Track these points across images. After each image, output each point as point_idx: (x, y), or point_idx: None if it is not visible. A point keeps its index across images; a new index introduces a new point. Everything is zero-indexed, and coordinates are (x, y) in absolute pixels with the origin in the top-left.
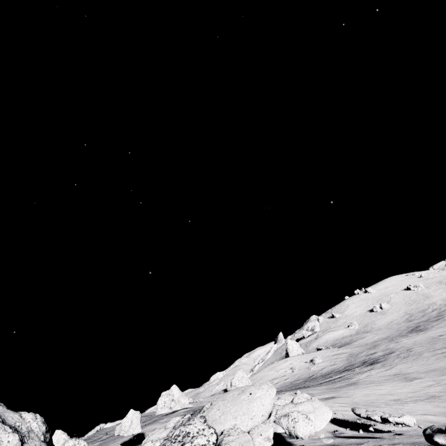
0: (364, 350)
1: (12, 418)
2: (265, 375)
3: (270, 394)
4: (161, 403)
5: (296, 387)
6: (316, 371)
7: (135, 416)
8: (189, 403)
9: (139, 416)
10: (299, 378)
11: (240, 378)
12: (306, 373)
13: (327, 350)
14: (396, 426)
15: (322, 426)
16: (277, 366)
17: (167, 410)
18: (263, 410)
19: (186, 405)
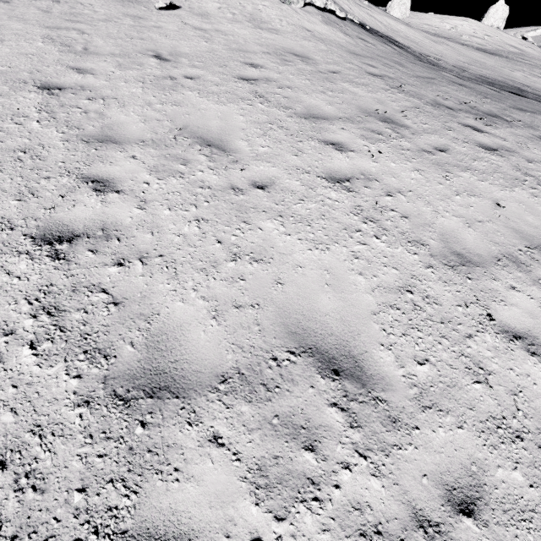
0: None
1: None
2: (429, 19)
3: None
4: None
5: None
6: (458, 39)
7: None
8: None
9: None
10: (439, 34)
11: (401, 3)
12: (450, 36)
13: (520, 41)
14: None
15: None
16: (449, 20)
17: None
18: None
19: None
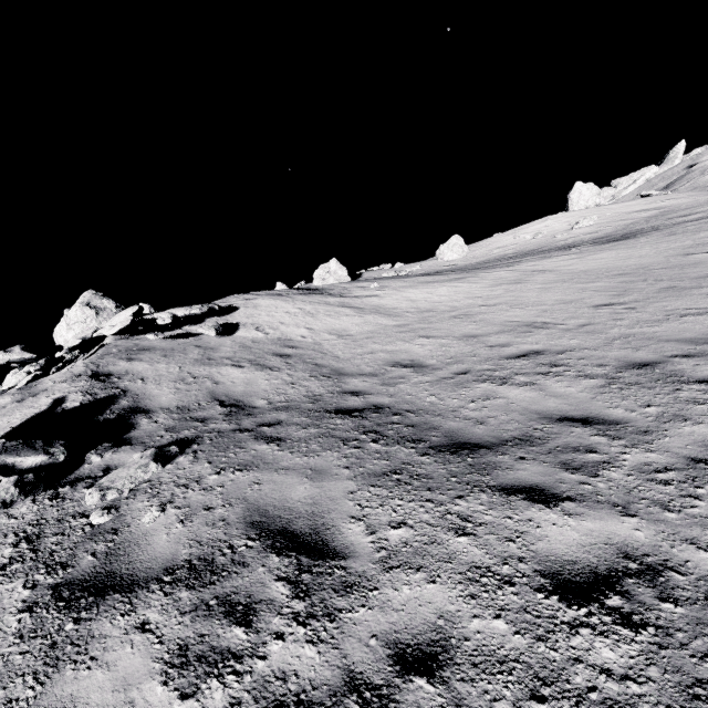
0: (707, 203)
1: (97, 302)
2: (497, 241)
3: (126, 314)
4: (316, 275)
5: (475, 266)
6: (553, 242)
7: (144, 306)
8: (347, 275)
9: (147, 306)
10: (521, 251)
11: (451, 245)
12: (539, 244)
13: (645, 201)
14: (250, 334)
15: (112, 333)
16: (524, 229)
17: (319, 281)
18: (119, 321)
19: (343, 277)
